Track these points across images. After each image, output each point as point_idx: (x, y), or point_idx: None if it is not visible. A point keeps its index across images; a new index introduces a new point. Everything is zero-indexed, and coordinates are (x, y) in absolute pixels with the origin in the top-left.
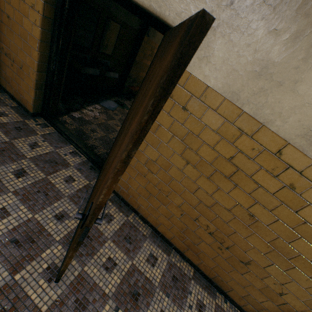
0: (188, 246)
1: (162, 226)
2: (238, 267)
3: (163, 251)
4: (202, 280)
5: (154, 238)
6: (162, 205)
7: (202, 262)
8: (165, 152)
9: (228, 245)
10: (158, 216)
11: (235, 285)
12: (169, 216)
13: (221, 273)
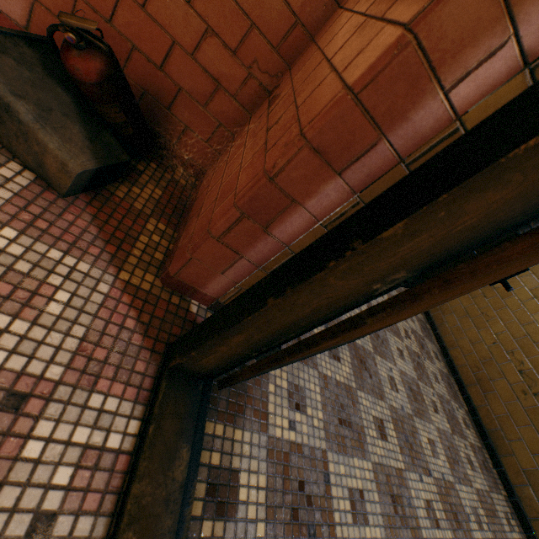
0: (479, 380)
1: (457, 350)
2: (538, 423)
3: (445, 367)
4: (472, 424)
5: (440, 355)
6: (473, 328)
7: (485, 405)
8: (513, 284)
9: (538, 391)
10: (460, 338)
11: (520, 450)
12: (475, 341)
13: (506, 426)
